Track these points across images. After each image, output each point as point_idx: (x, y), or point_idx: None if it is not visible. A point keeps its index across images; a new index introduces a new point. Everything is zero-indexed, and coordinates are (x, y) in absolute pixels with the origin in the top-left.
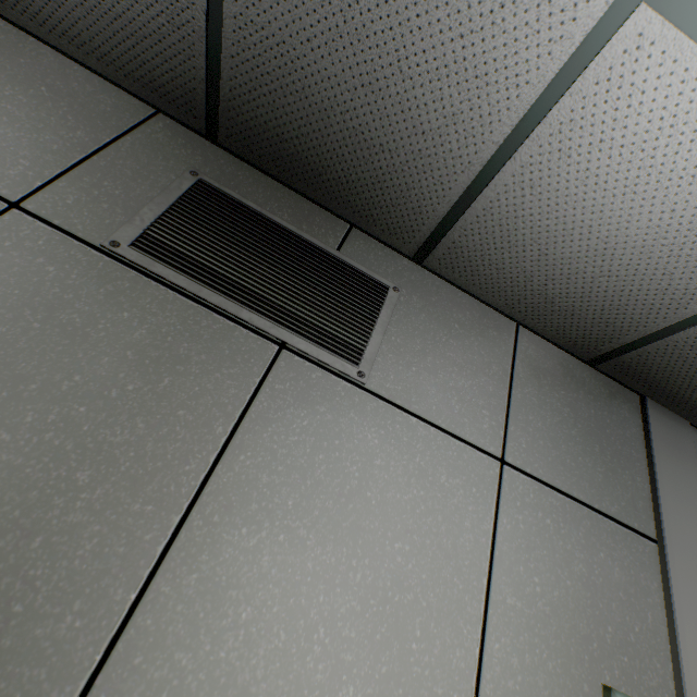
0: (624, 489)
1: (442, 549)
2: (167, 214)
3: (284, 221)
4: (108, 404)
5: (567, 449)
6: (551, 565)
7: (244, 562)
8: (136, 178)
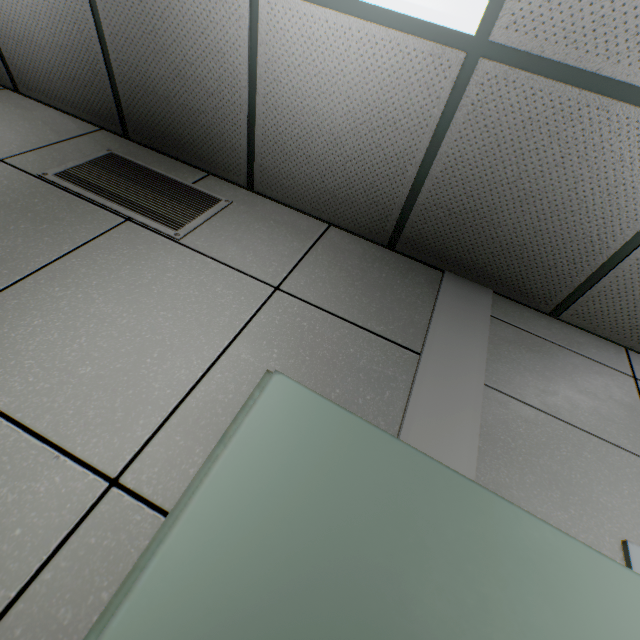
0: (397, 320)
1: (199, 321)
2: (83, 165)
3: (159, 170)
4: (7, 231)
5: (346, 291)
6: (295, 346)
7: (50, 302)
8: (74, 153)
